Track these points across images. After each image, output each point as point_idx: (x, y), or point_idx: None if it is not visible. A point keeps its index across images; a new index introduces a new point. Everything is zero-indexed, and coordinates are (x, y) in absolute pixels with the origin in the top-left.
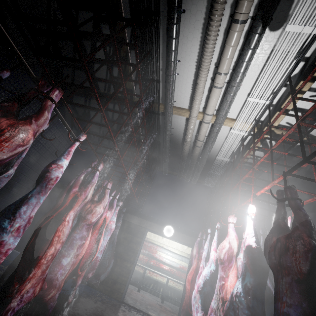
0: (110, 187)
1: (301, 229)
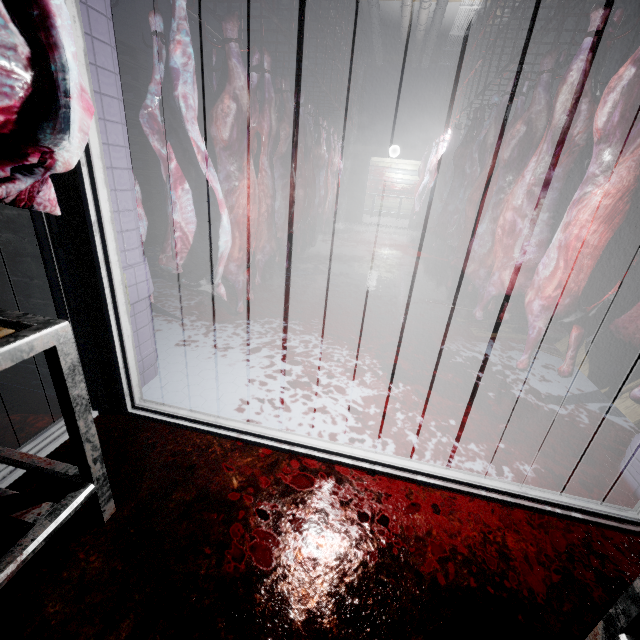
0: (336, 138)
1: (452, 153)
